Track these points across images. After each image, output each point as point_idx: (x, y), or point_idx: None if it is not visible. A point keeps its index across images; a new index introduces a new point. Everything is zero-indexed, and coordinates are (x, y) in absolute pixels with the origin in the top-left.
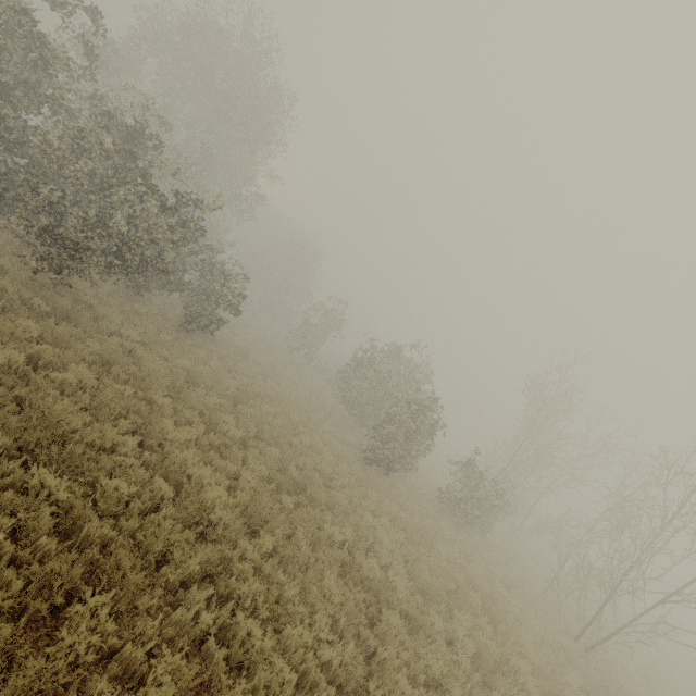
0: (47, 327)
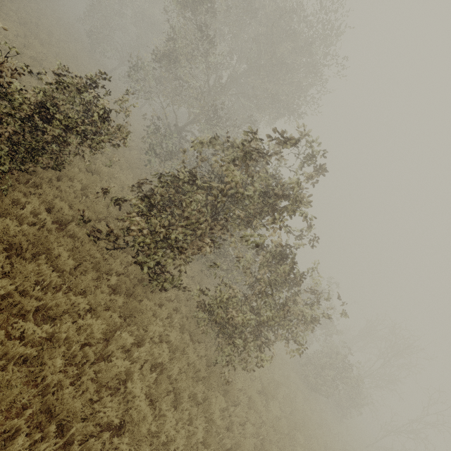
0: (242, 446)
